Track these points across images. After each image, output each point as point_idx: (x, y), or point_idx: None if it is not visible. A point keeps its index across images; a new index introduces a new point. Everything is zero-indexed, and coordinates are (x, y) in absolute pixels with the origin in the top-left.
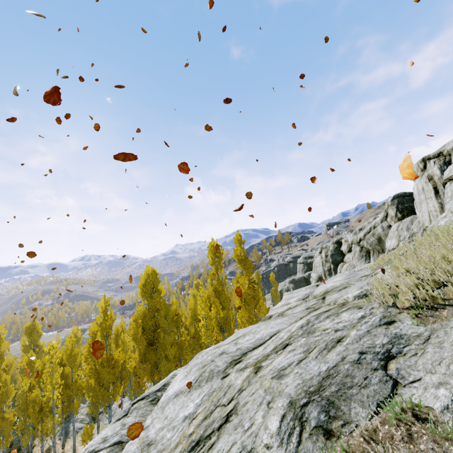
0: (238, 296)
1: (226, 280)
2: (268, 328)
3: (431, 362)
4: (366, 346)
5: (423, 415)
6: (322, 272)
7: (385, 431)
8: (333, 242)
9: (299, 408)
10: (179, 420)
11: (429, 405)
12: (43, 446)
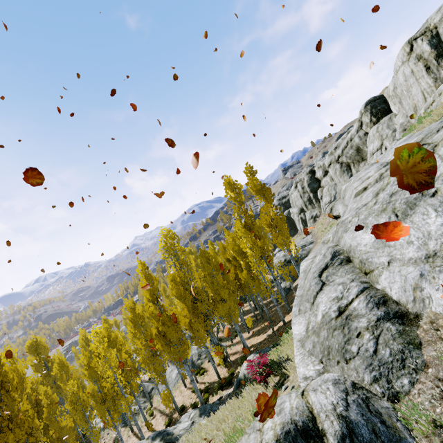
0: (266, 226)
1: (250, 213)
2: None
3: None
4: None
5: None
6: (302, 204)
7: None
8: (307, 173)
9: None
10: (440, 229)
11: None
12: (119, 432)
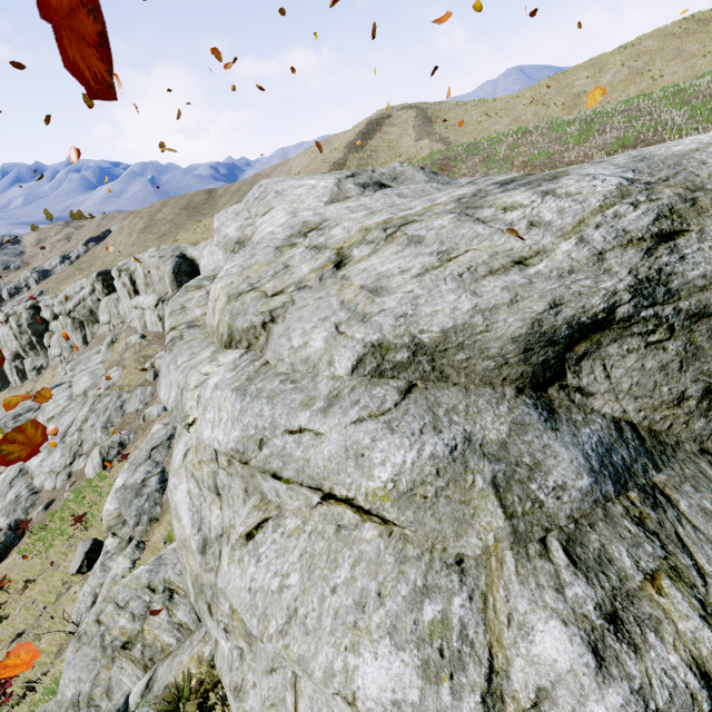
0: None
1: None
2: (68, 420)
3: (131, 403)
4: (116, 406)
5: (130, 413)
6: (19, 347)
7: (124, 419)
8: (27, 307)
9: (105, 427)
10: (58, 460)
11: (131, 411)
12: None
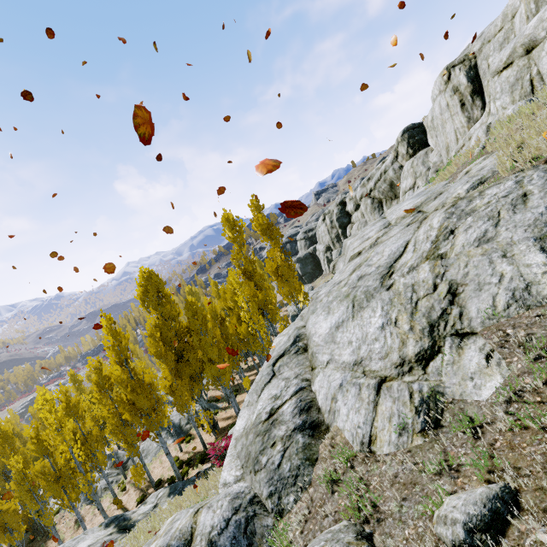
0: (271, 273)
1: (253, 258)
2: (390, 245)
3: None
4: None
5: None
6: (329, 240)
7: None
8: (337, 204)
9: None
10: (375, 333)
11: None
12: (78, 513)
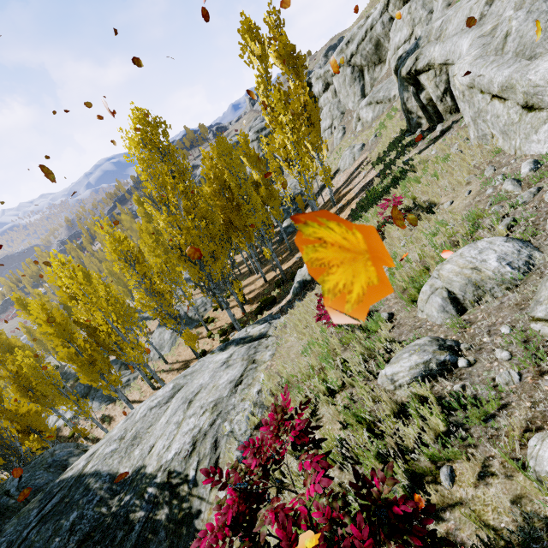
0: (295, 116)
1: None
2: None
3: None
4: None
5: None
6: None
7: None
8: None
9: None
10: None
11: None
12: (122, 396)
